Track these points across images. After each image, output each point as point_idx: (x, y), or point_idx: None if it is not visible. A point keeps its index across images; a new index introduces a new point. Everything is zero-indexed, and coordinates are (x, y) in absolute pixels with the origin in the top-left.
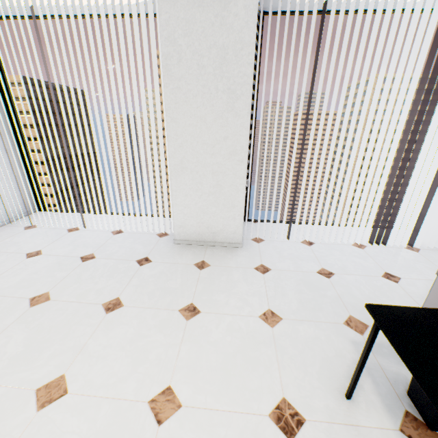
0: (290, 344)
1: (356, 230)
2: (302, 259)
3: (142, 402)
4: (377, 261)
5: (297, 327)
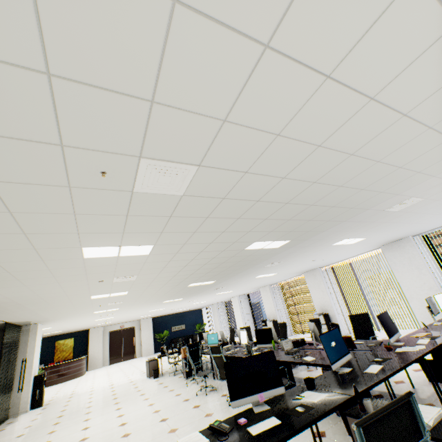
0: None
1: None
2: None
3: None
4: None
5: None
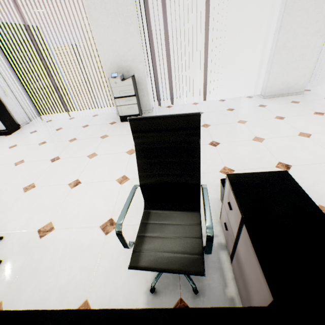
0: None
1: None
2: None
3: None
4: None
5: None
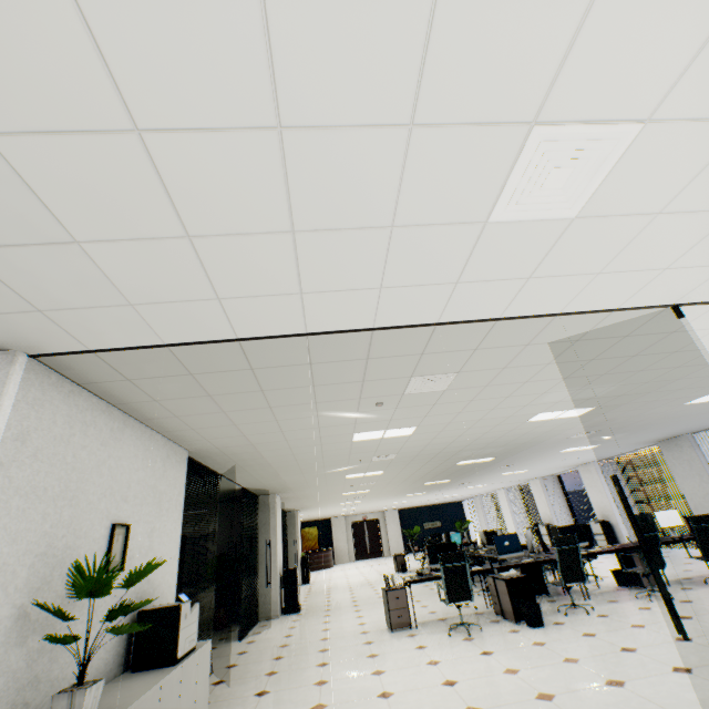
0: None
1: None
2: None
3: None
4: None
5: None
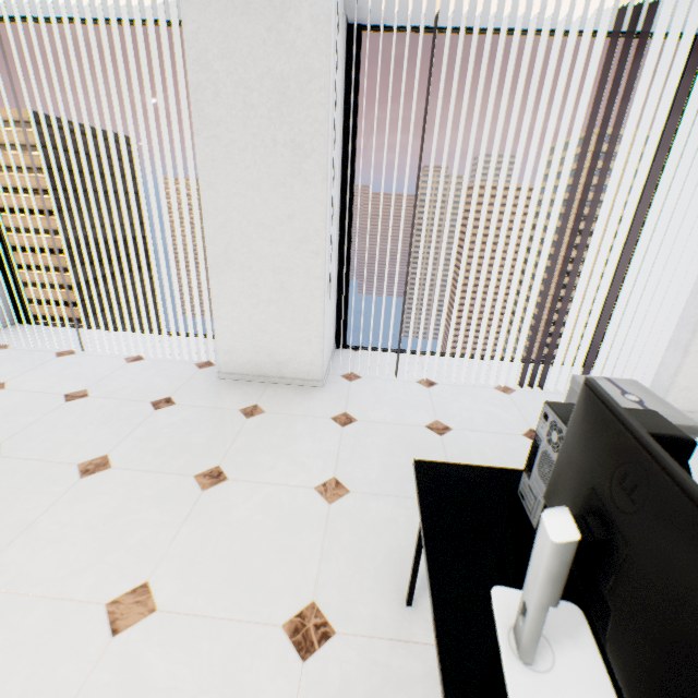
0: (349, 528)
1: (509, 367)
2: (411, 406)
3: (98, 604)
4: (524, 412)
5: (368, 504)
